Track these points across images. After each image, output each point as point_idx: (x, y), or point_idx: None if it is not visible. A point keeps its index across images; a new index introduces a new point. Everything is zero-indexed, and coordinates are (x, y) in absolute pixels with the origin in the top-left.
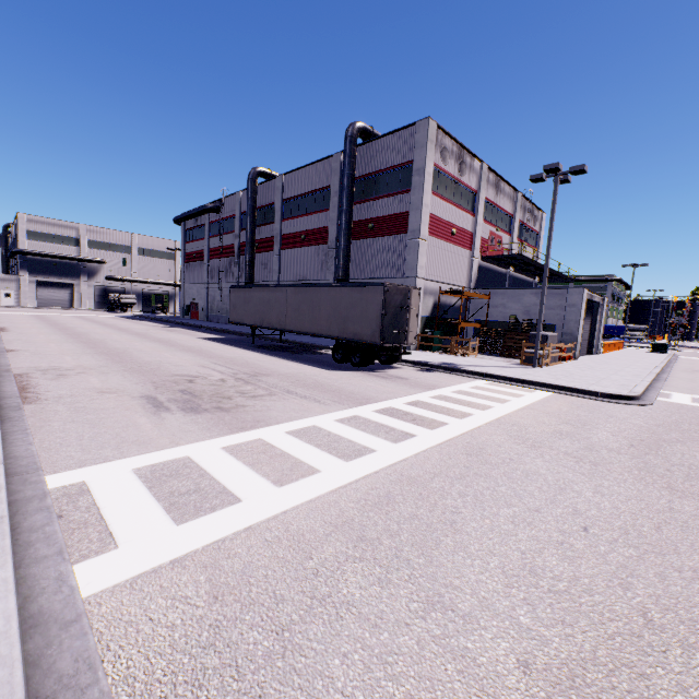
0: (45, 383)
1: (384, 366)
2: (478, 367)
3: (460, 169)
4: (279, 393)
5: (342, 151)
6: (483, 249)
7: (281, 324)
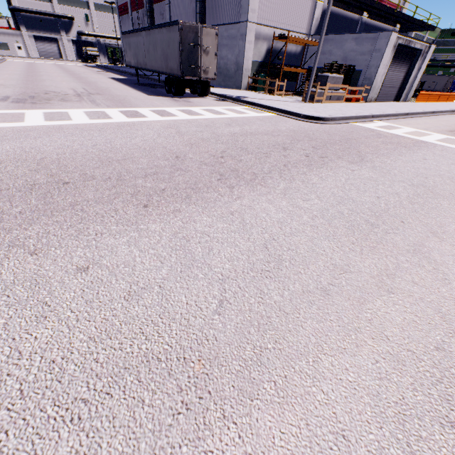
0: None
1: (197, 97)
2: (258, 99)
3: None
4: (84, 101)
5: None
6: None
7: (144, 65)
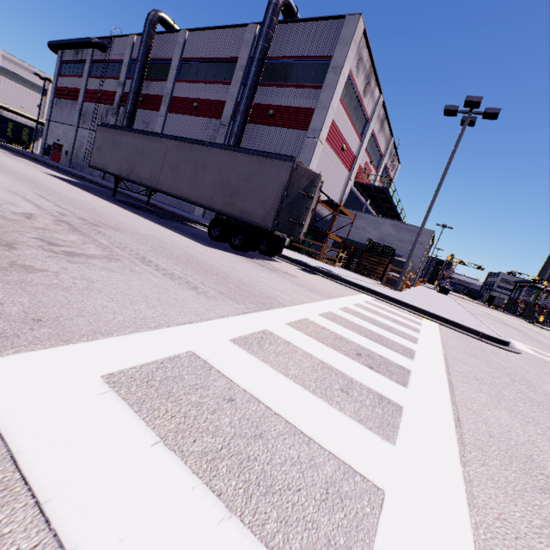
0: None
1: (264, 256)
2: (355, 279)
3: (365, 89)
4: (125, 259)
5: (259, 22)
6: (357, 175)
7: (152, 181)
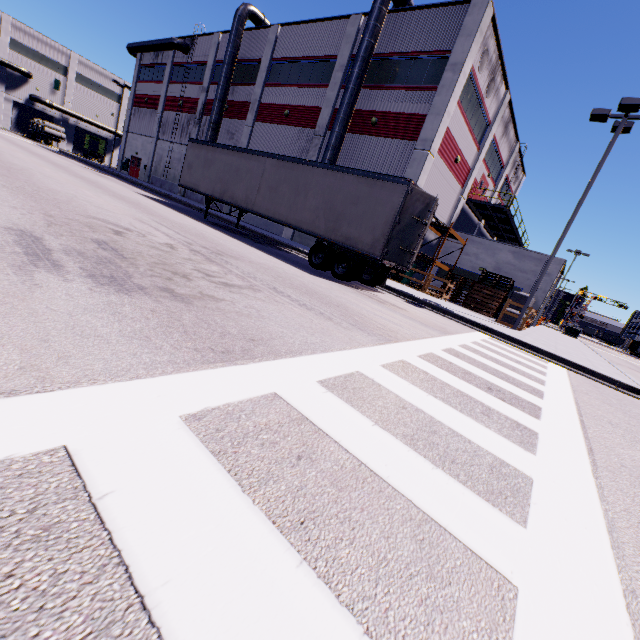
0: None
1: (367, 286)
2: (467, 315)
3: (488, 87)
4: (264, 289)
5: (364, 13)
6: (471, 191)
7: (247, 203)
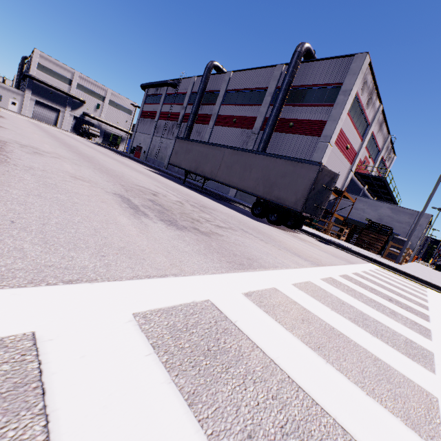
0: (19, 153)
1: (290, 229)
2: (361, 251)
3: (368, 103)
4: (238, 230)
5: (285, 63)
6: (357, 167)
7: (212, 175)
